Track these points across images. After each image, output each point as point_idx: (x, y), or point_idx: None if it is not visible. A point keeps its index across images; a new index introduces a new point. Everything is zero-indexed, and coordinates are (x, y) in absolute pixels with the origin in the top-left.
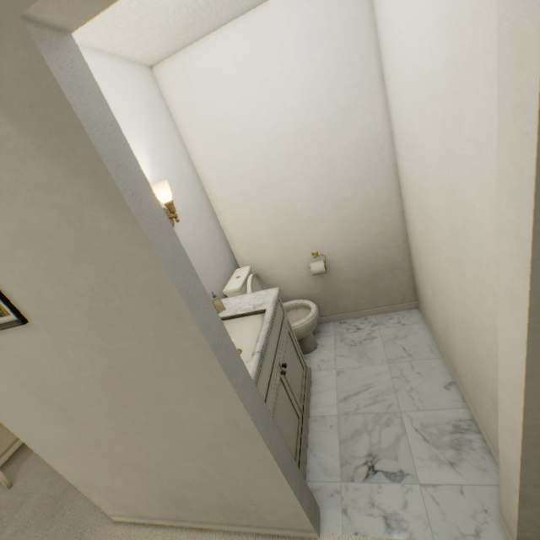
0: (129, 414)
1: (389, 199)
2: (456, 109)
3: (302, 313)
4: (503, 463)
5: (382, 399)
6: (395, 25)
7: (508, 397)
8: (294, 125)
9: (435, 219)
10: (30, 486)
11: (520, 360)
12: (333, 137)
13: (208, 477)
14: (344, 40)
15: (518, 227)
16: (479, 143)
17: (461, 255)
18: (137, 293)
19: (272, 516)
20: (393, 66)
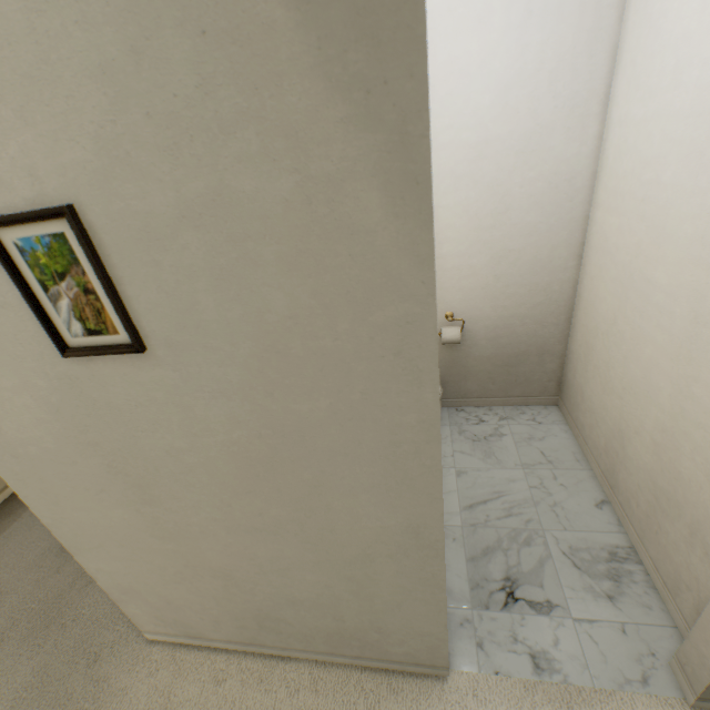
0: (252, 504)
1: (565, 262)
2: None
3: None
4: None
5: (519, 512)
6: (677, 24)
7: None
8: (471, 133)
9: (658, 299)
10: (2, 583)
11: None
12: (519, 163)
13: (331, 596)
14: (575, 27)
15: None
16: None
17: (702, 350)
18: (368, 333)
19: (398, 648)
20: (644, 82)
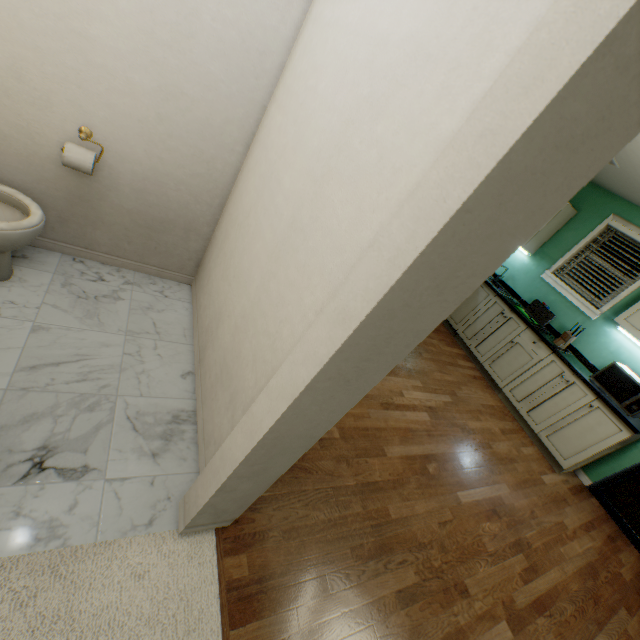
0: None
1: (235, 143)
2: (386, 98)
3: (4, 213)
4: (220, 458)
5: (98, 377)
6: None
7: (269, 403)
8: None
9: (280, 201)
10: None
11: (309, 374)
12: None
13: None
14: None
15: (400, 252)
16: (386, 150)
17: (287, 252)
18: None
19: None
20: None
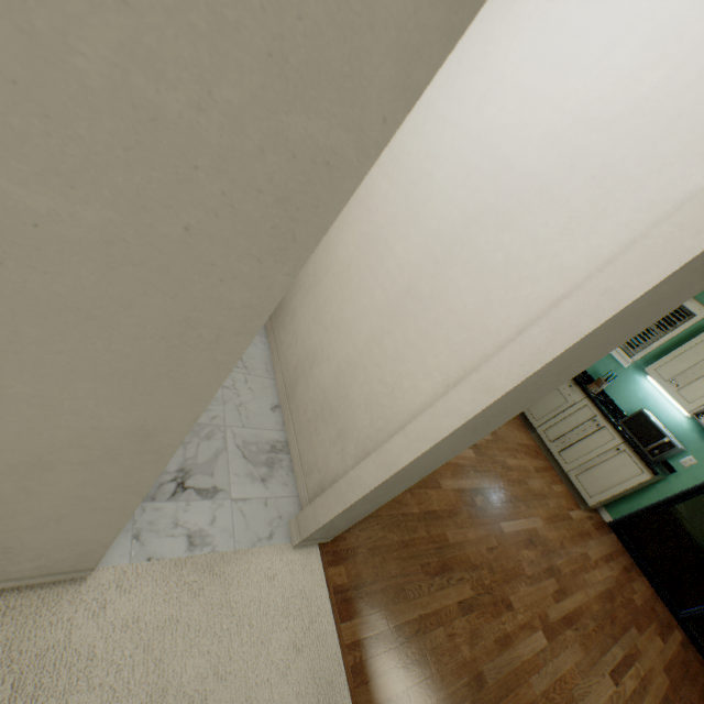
0: None
1: None
2: (512, 215)
3: None
4: (346, 484)
5: (208, 409)
6: (501, 62)
7: (407, 443)
8: None
9: (390, 266)
10: None
11: (453, 424)
12: None
13: None
14: None
15: (540, 351)
16: (512, 259)
17: (404, 315)
18: (262, 139)
19: (29, 564)
20: (460, 87)
